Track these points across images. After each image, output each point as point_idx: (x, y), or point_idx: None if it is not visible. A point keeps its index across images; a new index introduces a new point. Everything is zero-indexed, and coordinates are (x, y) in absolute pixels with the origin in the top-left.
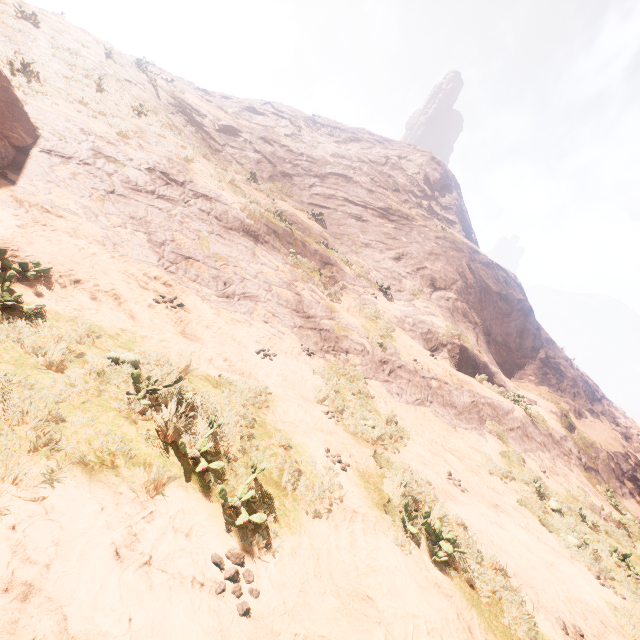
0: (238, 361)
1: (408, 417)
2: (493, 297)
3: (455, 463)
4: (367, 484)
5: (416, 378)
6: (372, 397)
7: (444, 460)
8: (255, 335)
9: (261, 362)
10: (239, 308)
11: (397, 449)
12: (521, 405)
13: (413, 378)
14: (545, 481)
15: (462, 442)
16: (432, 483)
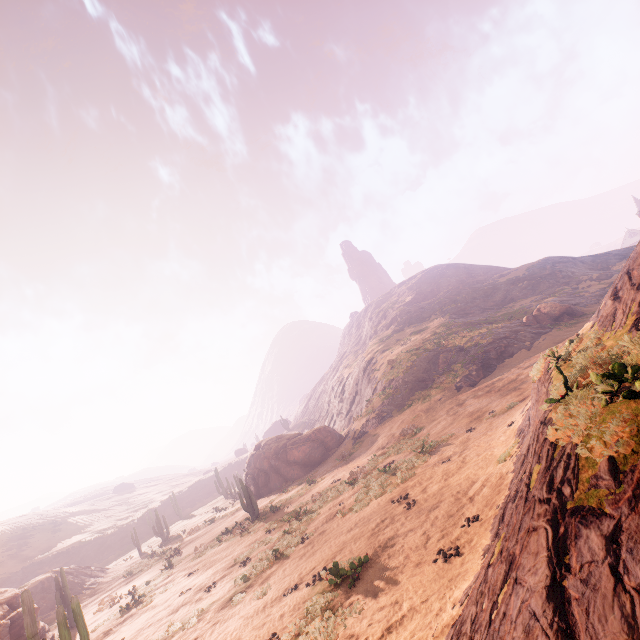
0: None
1: None
2: (567, 264)
3: None
4: None
5: None
6: None
7: None
8: None
9: None
10: None
11: None
12: None
13: None
14: None
15: None
16: None
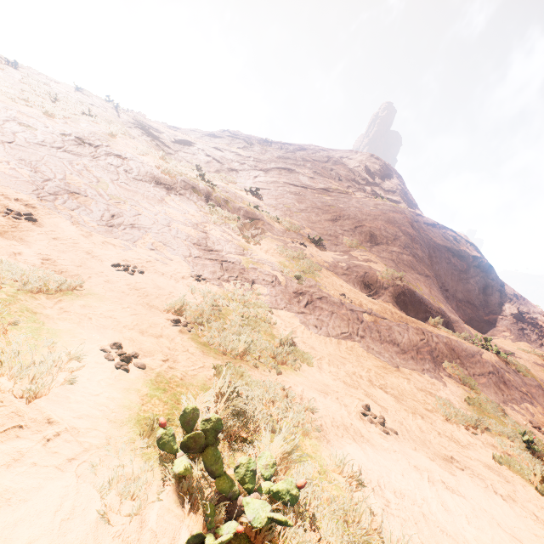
0: (70, 265)
1: (324, 348)
2: (444, 254)
3: (386, 400)
4: (156, 392)
5: (341, 310)
6: (274, 324)
7: (365, 394)
8: (128, 256)
9: (112, 273)
10: (121, 236)
11: (278, 370)
12: (491, 350)
13: (337, 310)
14: (542, 439)
15: (406, 382)
16: (323, 414)
